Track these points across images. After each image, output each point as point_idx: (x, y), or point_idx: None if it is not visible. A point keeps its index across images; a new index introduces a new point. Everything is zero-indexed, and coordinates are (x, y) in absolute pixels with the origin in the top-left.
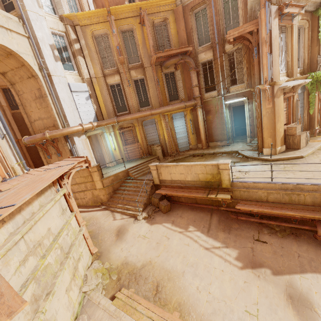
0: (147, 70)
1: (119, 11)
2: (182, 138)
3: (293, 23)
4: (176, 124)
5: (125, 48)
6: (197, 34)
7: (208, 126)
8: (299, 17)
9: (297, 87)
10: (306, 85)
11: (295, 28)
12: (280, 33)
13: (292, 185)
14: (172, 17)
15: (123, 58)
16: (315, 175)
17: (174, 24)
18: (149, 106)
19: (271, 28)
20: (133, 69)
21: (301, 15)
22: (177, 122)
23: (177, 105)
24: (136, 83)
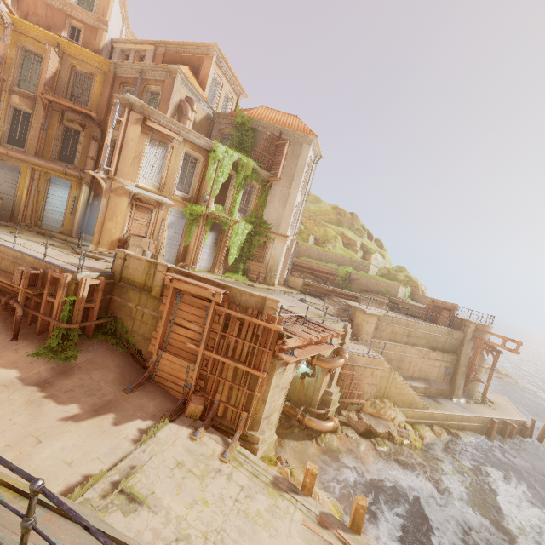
0: (38, 108)
1: (28, 27)
2: (54, 212)
3: (172, 144)
4: (53, 190)
5: (21, 68)
6: (122, 111)
7: (92, 212)
8: (186, 145)
9: (163, 205)
10: (184, 212)
11: (177, 151)
12: (158, 146)
13: (21, 254)
14: (101, 77)
15: (4, 73)
16: (60, 260)
17: (101, 85)
18: (22, 149)
19: (127, 129)
20: (17, 95)
21: (190, 145)
22: (56, 189)
23: (53, 164)
24: (16, 112)
